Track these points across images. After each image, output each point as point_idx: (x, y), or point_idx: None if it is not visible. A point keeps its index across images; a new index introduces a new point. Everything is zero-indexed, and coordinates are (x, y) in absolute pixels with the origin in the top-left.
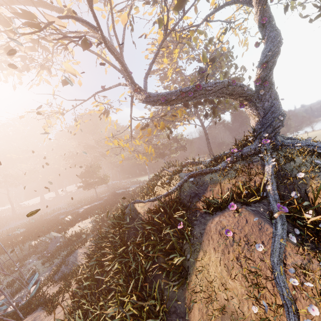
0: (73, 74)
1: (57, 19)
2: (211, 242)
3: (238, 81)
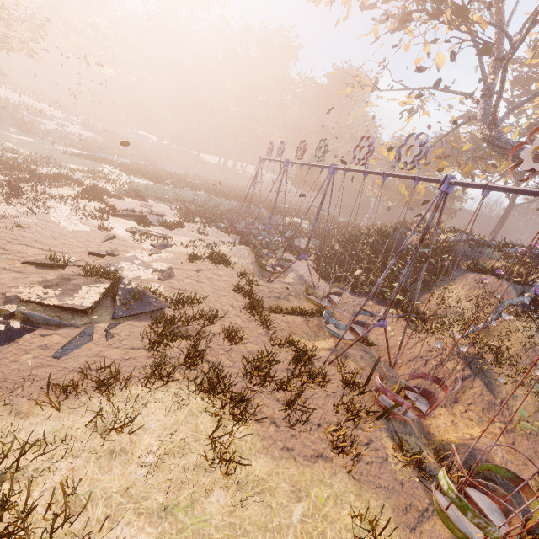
0: (438, 68)
1: (486, 25)
2: (464, 282)
3: None
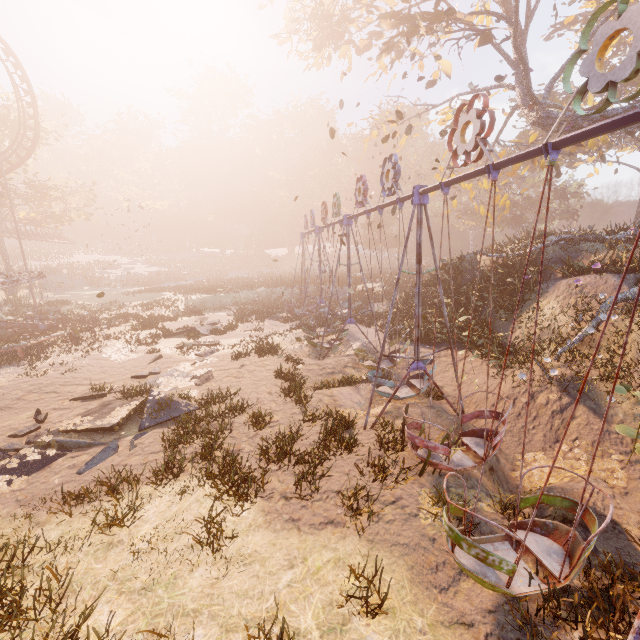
0: (448, 75)
1: (469, 16)
2: (556, 292)
3: None
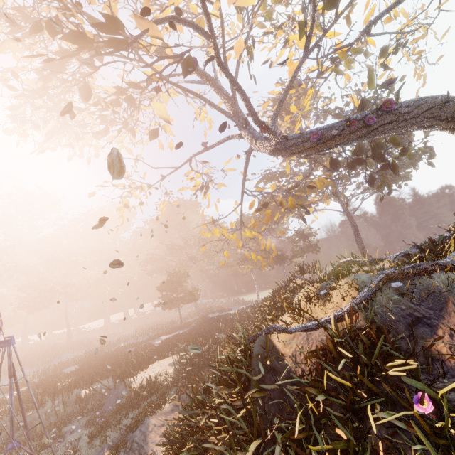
0: (166, 120)
1: (152, 24)
2: None
3: (409, 136)
